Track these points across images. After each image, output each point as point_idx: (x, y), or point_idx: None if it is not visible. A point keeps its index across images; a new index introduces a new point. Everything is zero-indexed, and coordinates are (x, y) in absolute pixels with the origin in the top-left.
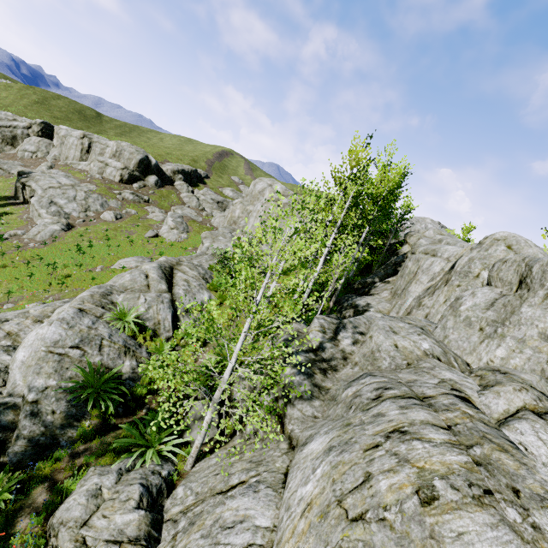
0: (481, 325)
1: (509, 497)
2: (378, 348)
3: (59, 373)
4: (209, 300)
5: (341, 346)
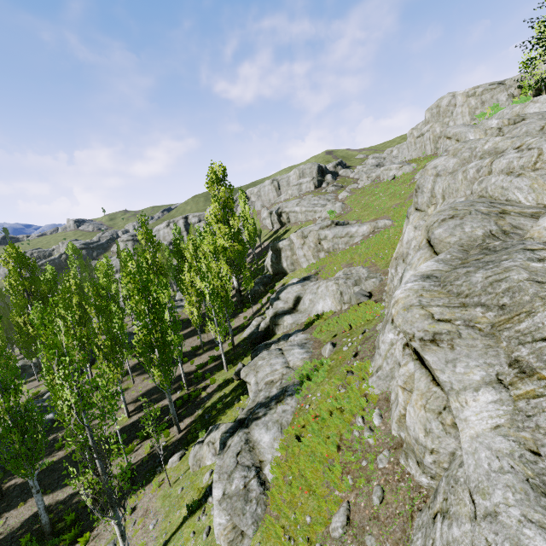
0: None
1: None
2: None
3: None
4: None
5: None
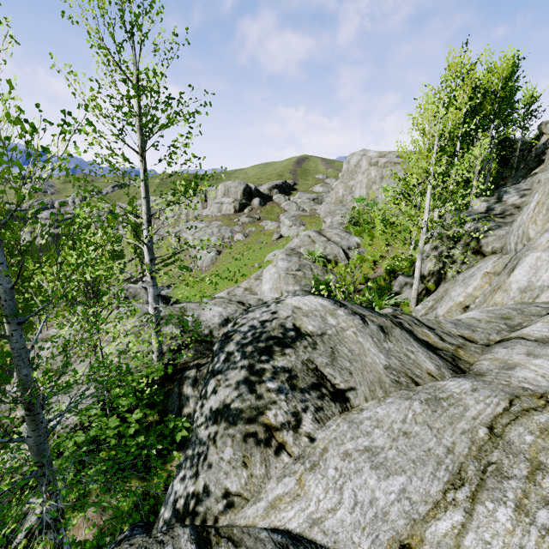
0: None
1: None
2: None
3: (298, 283)
4: (360, 241)
5: (509, 203)
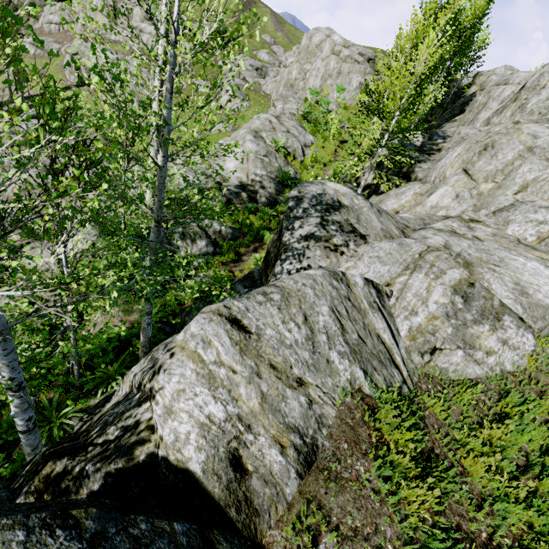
0: (540, 111)
1: (546, 122)
2: (466, 135)
3: (265, 169)
4: (314, 141)
5: (435, 144)
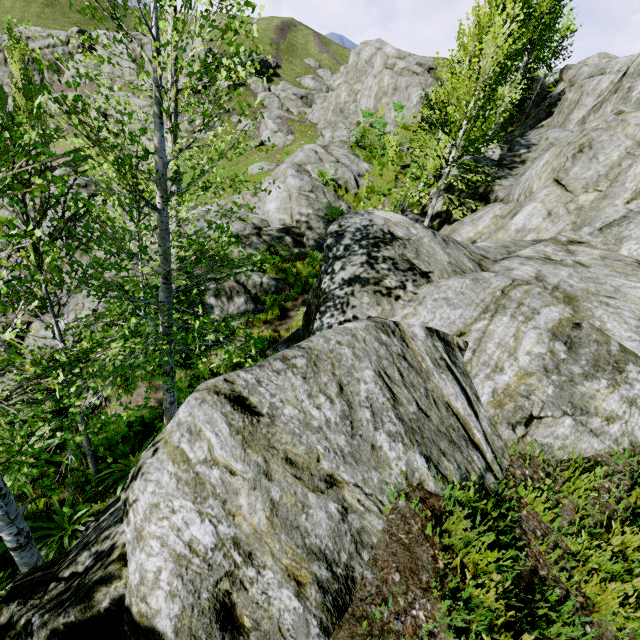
0: None
1: None
2: (556, 140)
3: (311, 207)
4: (370, 169)
5: (518, 155)
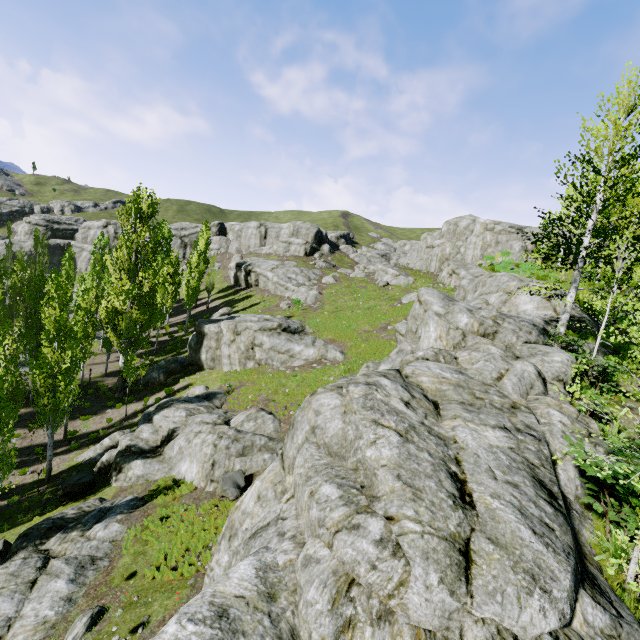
0: None
1: None
2: None
3: None
4: None
5: None
